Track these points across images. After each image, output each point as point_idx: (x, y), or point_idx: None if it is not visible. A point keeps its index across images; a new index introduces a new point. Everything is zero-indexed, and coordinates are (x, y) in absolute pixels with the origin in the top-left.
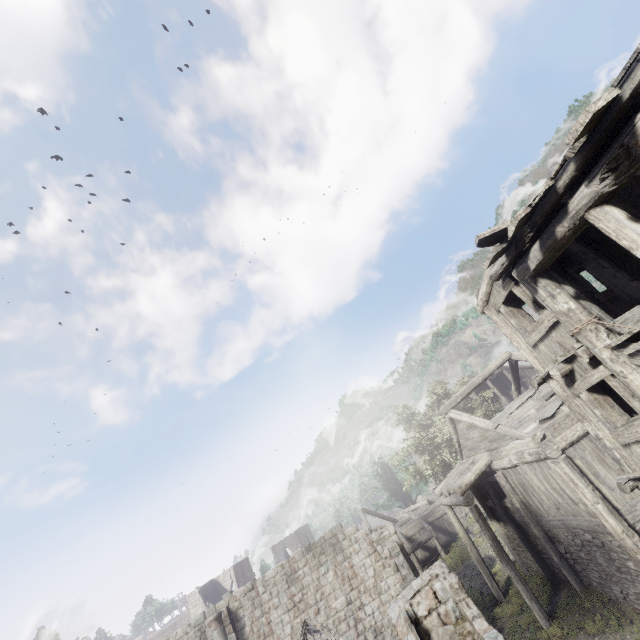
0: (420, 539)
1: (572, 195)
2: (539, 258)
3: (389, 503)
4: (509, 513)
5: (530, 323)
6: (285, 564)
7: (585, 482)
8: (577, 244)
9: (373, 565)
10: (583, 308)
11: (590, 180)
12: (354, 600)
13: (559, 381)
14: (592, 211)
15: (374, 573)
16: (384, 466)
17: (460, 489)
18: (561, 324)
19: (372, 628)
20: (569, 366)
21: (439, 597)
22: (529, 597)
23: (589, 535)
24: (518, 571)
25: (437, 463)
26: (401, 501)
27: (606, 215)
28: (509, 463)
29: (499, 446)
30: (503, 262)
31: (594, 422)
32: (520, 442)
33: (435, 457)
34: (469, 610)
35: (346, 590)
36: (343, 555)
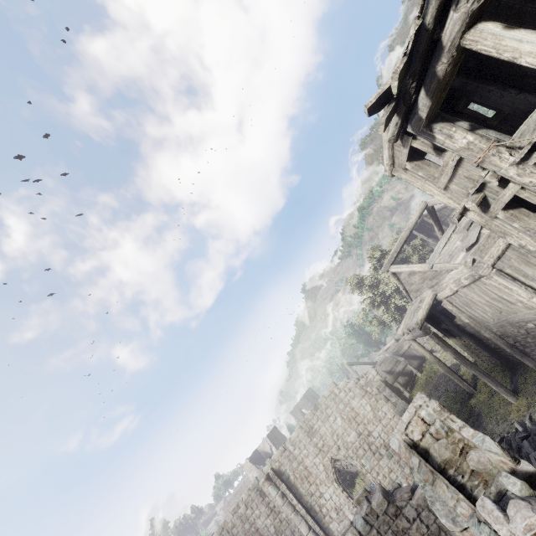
0: (398, 370)
1: (443, 27)
2: (428, 105)
3: (366, 351)
4: (461, 328)
5: (436, 169)
6: (302, 425)
7: (518, 285)
8: (459, 78)
9: (368, 402)
10: (481, 137)
11: (457, 2)
12: (362, 431)
13: (475, 211)
14: (467, 35)
15: (371, 408)
16: (353, 326)
17: (417, 325)
18: (464, 159)
19: (382, 445)
20: (481, 194)
21: (427, 421)
22: (495, 385)
23: (531, 324)
24: (481, 369)
25: (393, 310)
26: (374, 347)
27: (481, 34)
28: (451, 291)
29: (438, 281)
30: (396, 122)
31: (515, 234)
32: (455, 272)
33: (390, 306)
34: (455, 424)
35: (354, 427)
36: (343, 403)
